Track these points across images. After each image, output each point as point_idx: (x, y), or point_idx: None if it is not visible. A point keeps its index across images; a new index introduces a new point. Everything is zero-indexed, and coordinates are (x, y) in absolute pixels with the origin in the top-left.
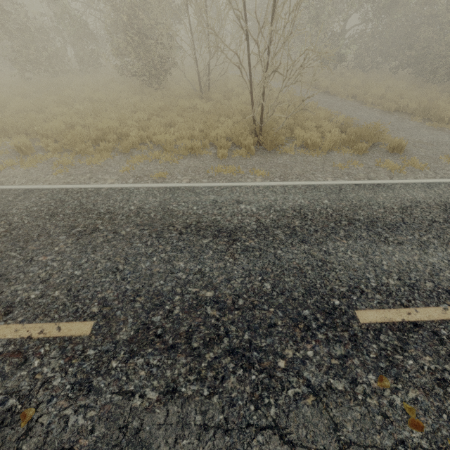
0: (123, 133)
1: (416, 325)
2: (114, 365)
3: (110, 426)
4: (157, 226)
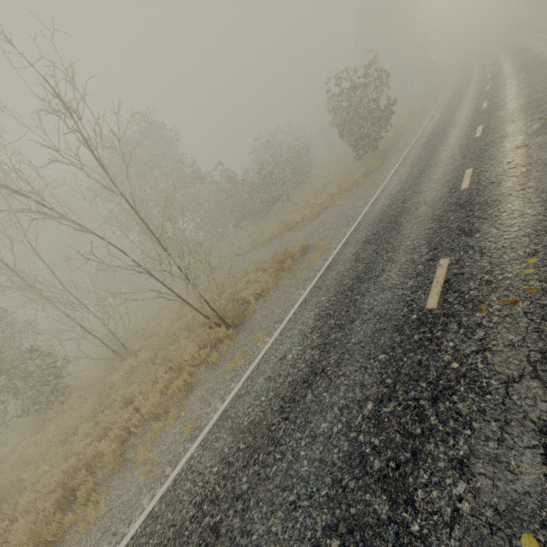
0: (90, 459)
1: (446, 281)
2: (416, 528)
3: (488, 546)
4: (261, 442)
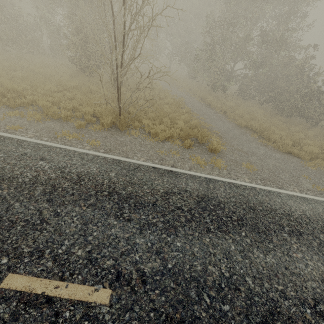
0: (23, 95)
1: (49, 301)
2: None
3: None
4: None
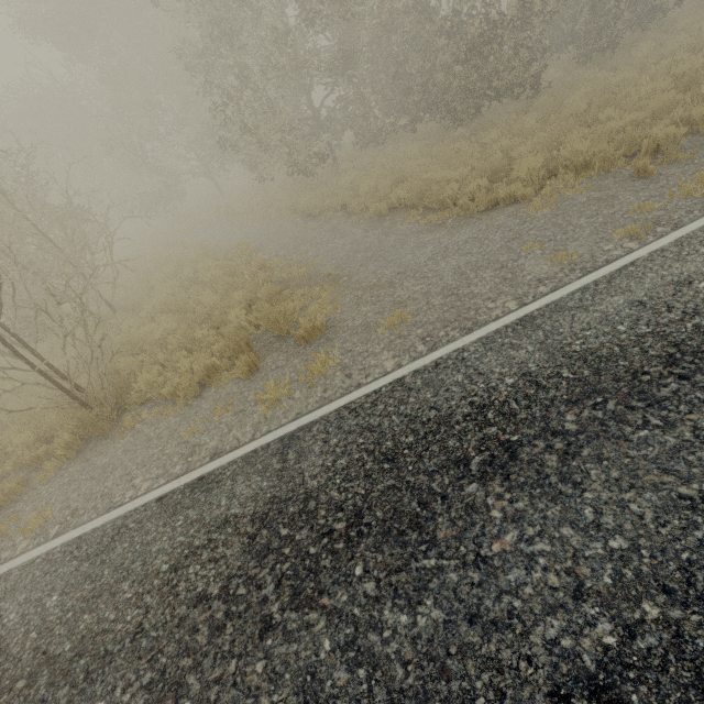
0: None
1: None
2: None
3: None
4: None
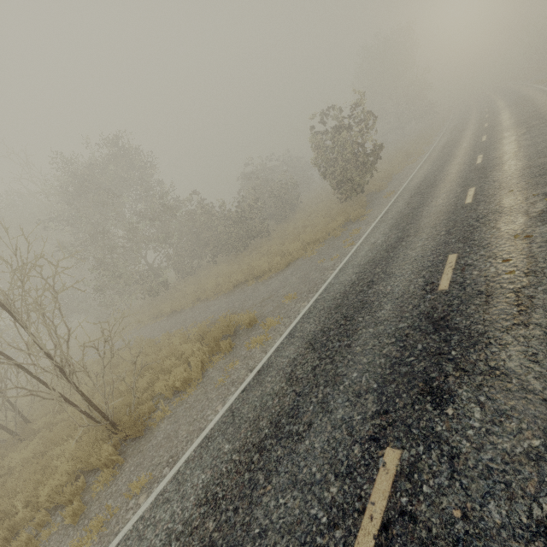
0: None
1: (385, 526)
2: None
3: None
4: None
